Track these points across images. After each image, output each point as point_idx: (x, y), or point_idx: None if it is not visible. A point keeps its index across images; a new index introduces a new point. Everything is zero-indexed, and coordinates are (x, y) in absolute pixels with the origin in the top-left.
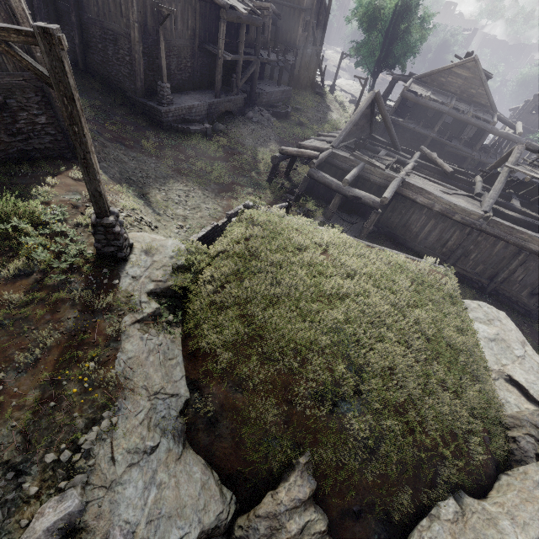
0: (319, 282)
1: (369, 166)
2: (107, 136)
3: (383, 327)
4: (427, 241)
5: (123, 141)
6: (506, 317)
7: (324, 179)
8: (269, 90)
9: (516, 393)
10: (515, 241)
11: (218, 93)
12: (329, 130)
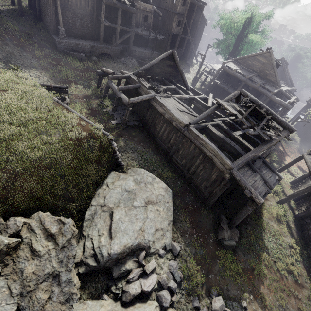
0: None
1: (142, 86)
2: (15, 42)
3: None
4: (162, 138)
5: (25, 48)
6: (162, 187)
7: (111, 86)
8: (141, 50)
9: (107, 223)
10: (198, 145)
11: (101, 42)
12: None
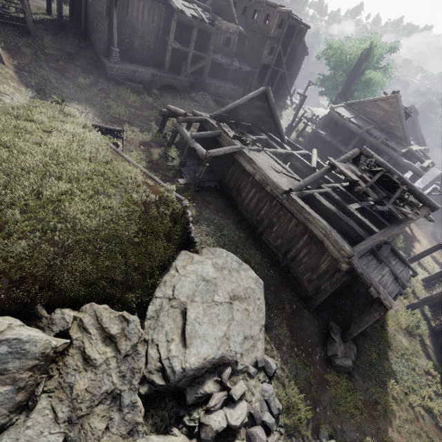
0: (1, 134)
1: (224, 133)
2: (52, 65)
3: (11, 174)
4: (249, 207)
5: (65, 73)
6: (251, 277)
7: (182, 132)
8: (219, 84)
9: (178, 325)
10: (303, 220)
11: (166, 71)
12: None
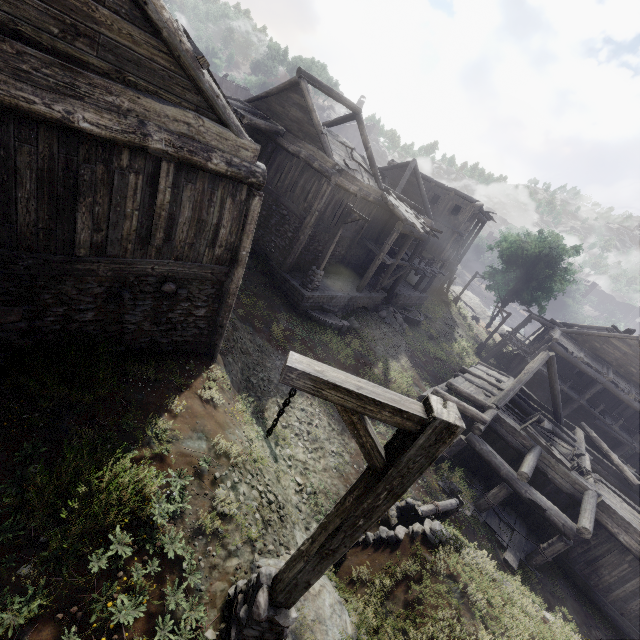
0: None
1: (548, 455)
2: (240, 312)
3: None
4: (627, 606)
5: (253, 320)
6: None
7: (490, 457)
8: (406, 293)
9: None
10: None
11: (362, 288)
12: (459, 352)
